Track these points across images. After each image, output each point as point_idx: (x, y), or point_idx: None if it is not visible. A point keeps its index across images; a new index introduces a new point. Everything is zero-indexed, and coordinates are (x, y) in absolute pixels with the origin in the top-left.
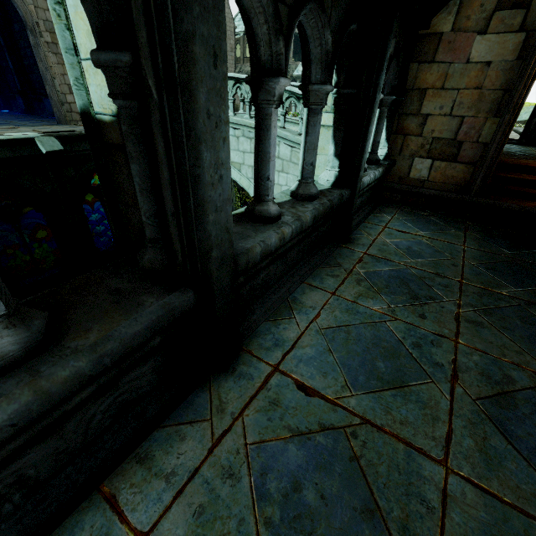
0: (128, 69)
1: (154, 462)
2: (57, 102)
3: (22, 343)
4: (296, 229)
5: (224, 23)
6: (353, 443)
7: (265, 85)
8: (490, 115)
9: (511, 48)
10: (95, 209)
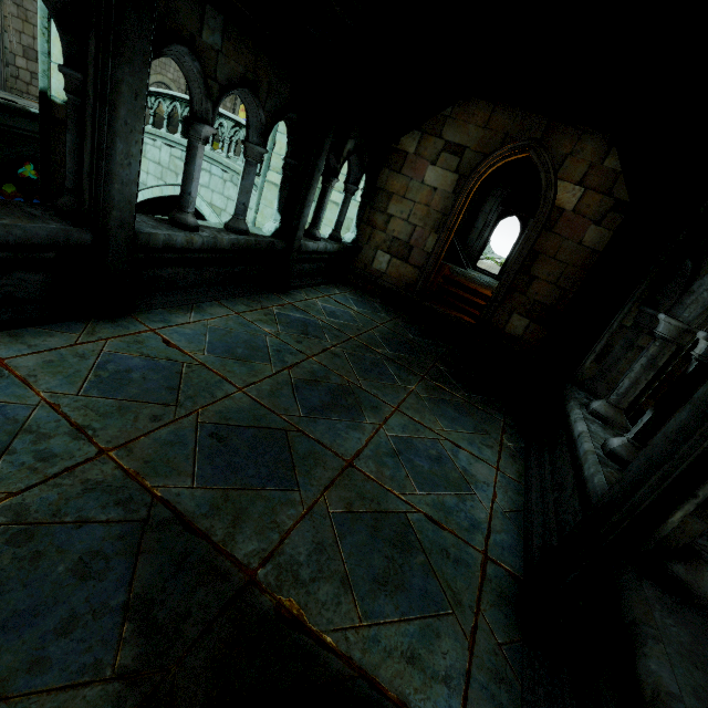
0: (80, 81)
1: (22, 338)
2: None
3: None
4: (208, 243)
5: (146, 81)
6: (185, 369)
7: (195, 126)
8: (433, 230)
9: (450, 183)
10: None
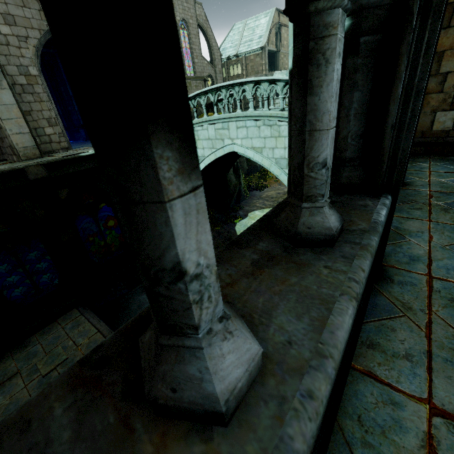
0: (386, 6)
1: (383, 347)
2: None
3: (338, 222)
4: None
5: None
6: None
7: None
8: None
9: None
10: None
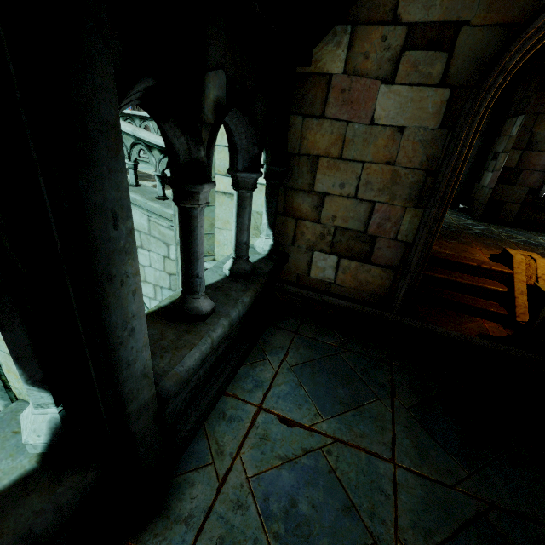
0: None
1: None
2: None
3: None
4: None
5: None
6: None
7: None
8: (410, 203)
9: (431, 110)
10: None
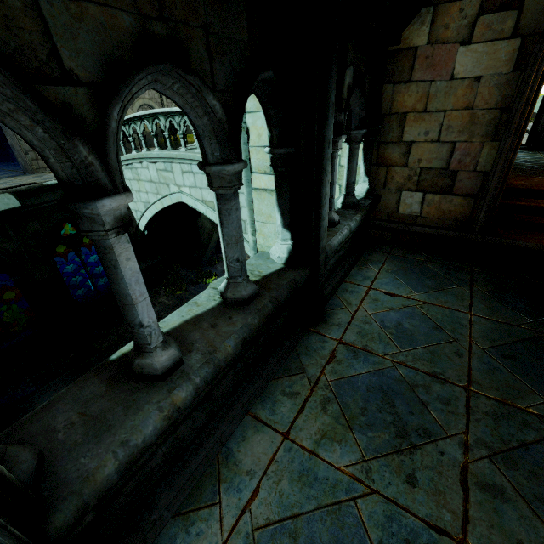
0: None
1: None
2: (20, 152)
3: None
4: (204, 379)
5: None
6: None
7: (82, 212)
8: (487, 138)
9: (504, 59)
10: (82, 251)
